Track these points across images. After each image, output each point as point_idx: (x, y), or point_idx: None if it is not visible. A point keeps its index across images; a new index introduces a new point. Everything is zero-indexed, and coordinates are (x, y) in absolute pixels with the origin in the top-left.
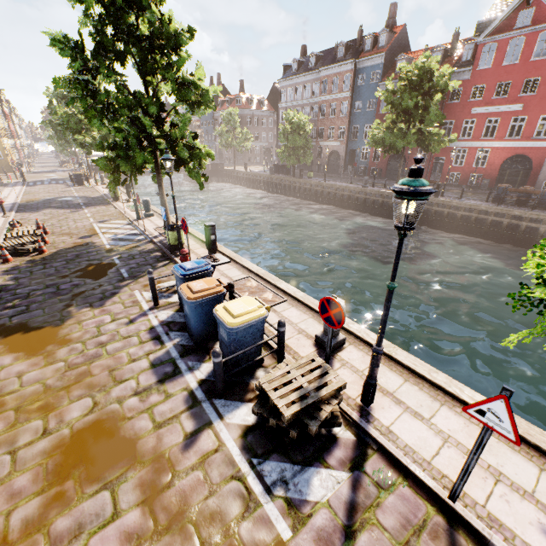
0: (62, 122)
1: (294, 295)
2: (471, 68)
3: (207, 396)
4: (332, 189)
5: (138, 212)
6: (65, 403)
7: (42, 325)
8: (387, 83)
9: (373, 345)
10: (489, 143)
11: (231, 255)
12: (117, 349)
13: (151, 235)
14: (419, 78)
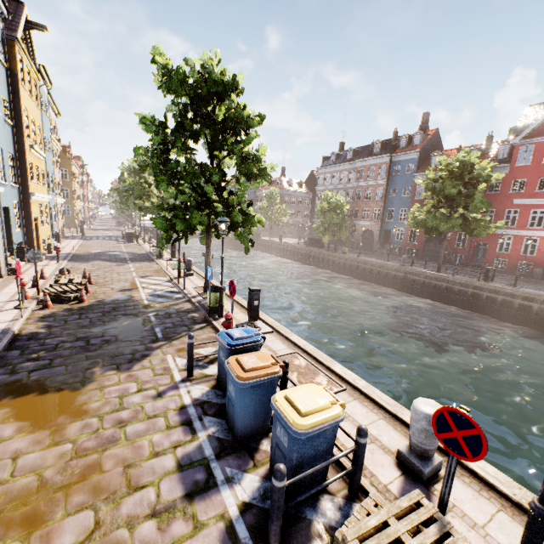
0: (129, 188)
1: (355, 383)
2: (509, 165)
3: (253, 536)
4: (368, 265)
5: (180, 270)
6: (58, 516)
7: (60, 386)
8: (428, 172)
9: (485, 480)
10: (537, 233)
11: (274, 324)
12: (138, 433)
13: (189, 294)
14: (460, 169)
